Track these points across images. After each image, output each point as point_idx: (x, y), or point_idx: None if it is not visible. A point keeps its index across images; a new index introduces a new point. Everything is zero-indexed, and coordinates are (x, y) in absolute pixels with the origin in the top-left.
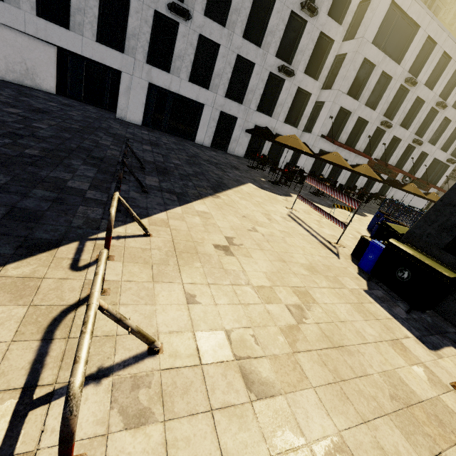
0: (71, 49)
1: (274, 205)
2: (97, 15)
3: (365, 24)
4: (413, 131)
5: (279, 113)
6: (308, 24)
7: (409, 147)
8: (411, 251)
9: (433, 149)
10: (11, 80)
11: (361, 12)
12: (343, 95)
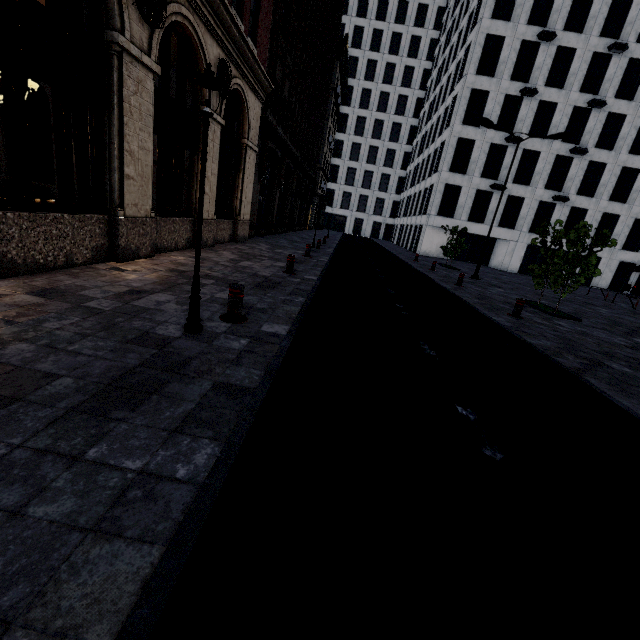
0: (481, 234)
1: None
2: (501, 212)
3: None
4: None
5: None
6: None
7: None
8: None
9: None
10: (435, 256)
11: None
12: None
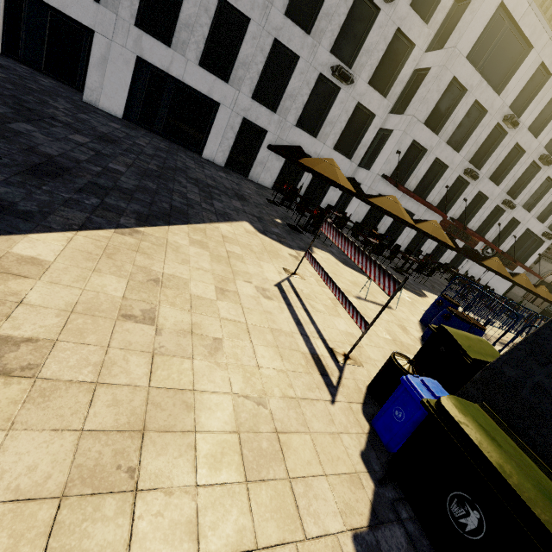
0: None
1: (262, 263)
2: None
3: (460, 30)
4: (505, 189)
5: (328, 135)
6: (382, 14)
7: (497, 209)
8: (496, 455)
9: (527, 216)
10: None
11: (457, 14)
12: (419, 124)
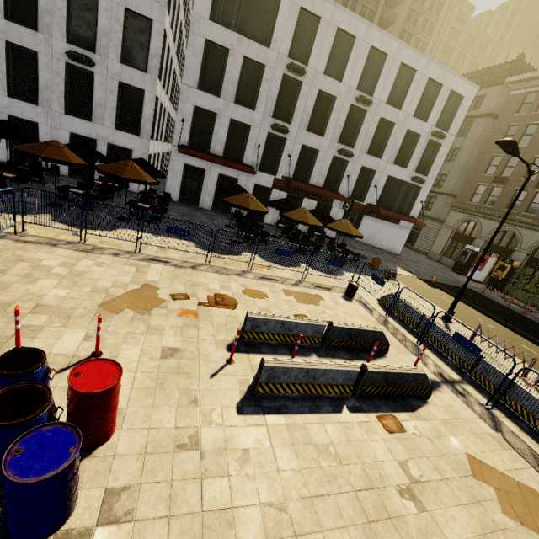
0: None
1: None
2: None
3: None
4: (334, 138)
5: (103, 117)
6: None
7: (340, 161)
8: None
9: (381, 163)
10: None
11: None
12: (193, 90)
